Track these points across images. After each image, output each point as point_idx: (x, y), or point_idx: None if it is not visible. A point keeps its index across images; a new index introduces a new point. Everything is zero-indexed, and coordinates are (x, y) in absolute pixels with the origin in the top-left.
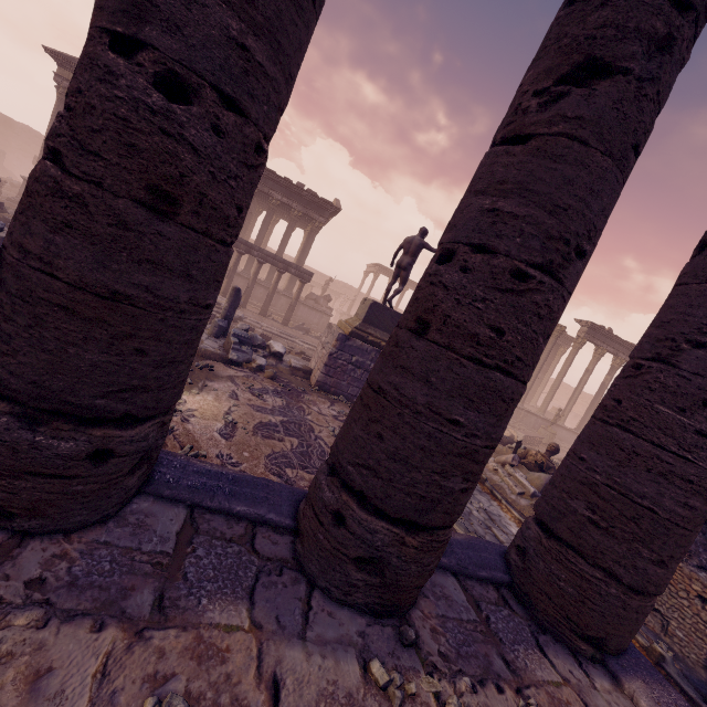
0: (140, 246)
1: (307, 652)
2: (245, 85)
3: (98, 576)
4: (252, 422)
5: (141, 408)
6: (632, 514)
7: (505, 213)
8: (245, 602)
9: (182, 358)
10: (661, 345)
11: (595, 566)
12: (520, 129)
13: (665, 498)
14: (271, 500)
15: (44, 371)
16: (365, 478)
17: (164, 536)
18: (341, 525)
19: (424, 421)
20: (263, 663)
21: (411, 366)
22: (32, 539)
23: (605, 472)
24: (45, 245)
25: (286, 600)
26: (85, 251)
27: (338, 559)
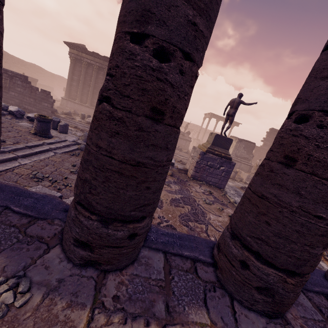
0: (148, 138)
1: None
2: (194, 44)
3: (138, 293)
4: (168, 199)
5: (147, 213)
6: None
7: None
8: (204, 308)
9: (162, 186)
10: None
11: None
12: None
13: None
14: (198, 248)
15: (111, 202)
16: (259, 245)
17: (158, 270)
18: (246, 268)
19: (298, 216)
20: None
21: (285, 184)
22: (108, 274)
23: None
24: (108, 144)
25: (222, 307)
26: (125, 144)
27: (246, 286)
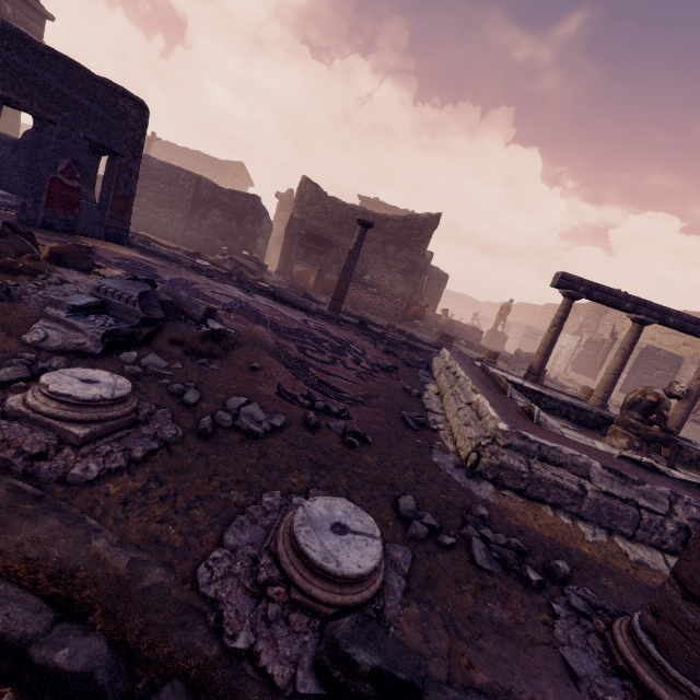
0: None
1: None
2: None
3: None
4: None
5: None
6: None
7: None
8: None
9: None
10: None
11: None
12: None
13: None
14: None
15: None
16: None
17: None
18: None
19: None
20: None
21: None
22: None
23: None
24: None
25: None
26: None
27: None
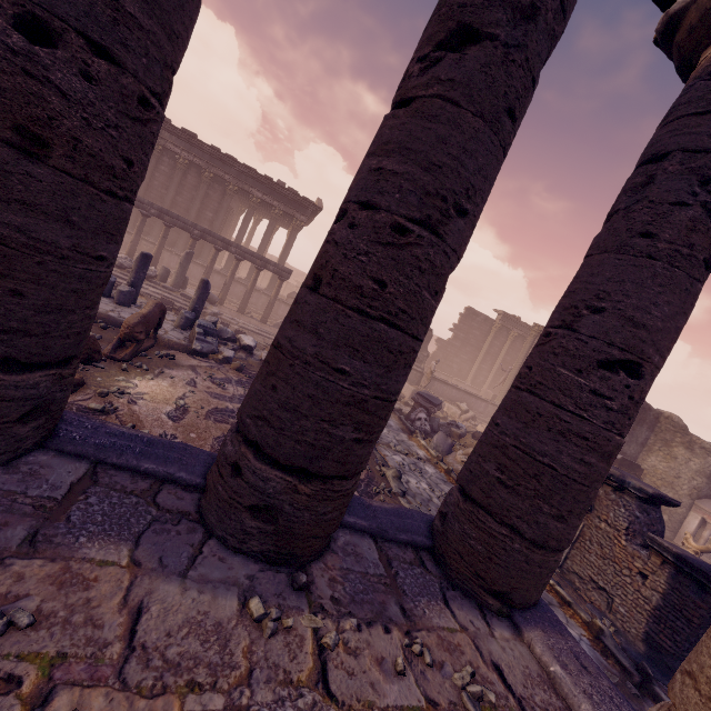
0: (8, 186)
1: (184, 587)
2: (116, 34)
3: None
4: (206, 407)
5: (25, 352)
6: (534, 471)
7: (387, 171)
8: (129, 544)
9: (73, 307)
10: (566, 313)
11: (502, 523)
12: (405, 93)
13: (563, 455)
14: (184, 461)
15: None
16: (259, 429)
17: (56, 484)
18: (238, 475)
19: (313, 370)
20: (132, 593)
21: (304, 319)
22: None
23: (514, 434)
24: None
25: (176, 545)
26: None
27: (234, 508)
